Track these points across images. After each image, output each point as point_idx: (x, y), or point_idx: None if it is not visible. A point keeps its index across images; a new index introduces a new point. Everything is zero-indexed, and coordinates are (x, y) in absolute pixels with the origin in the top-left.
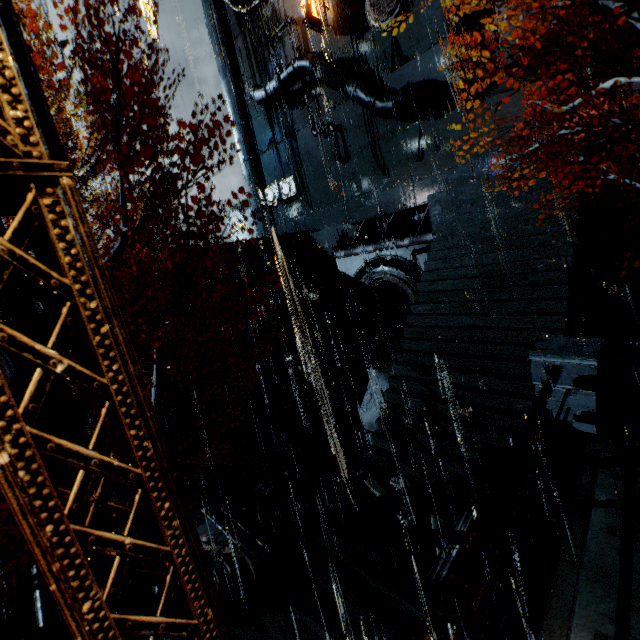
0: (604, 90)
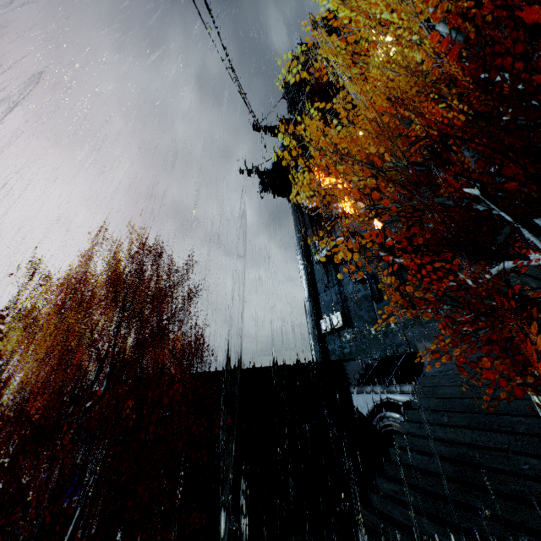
0: (501, 270)
